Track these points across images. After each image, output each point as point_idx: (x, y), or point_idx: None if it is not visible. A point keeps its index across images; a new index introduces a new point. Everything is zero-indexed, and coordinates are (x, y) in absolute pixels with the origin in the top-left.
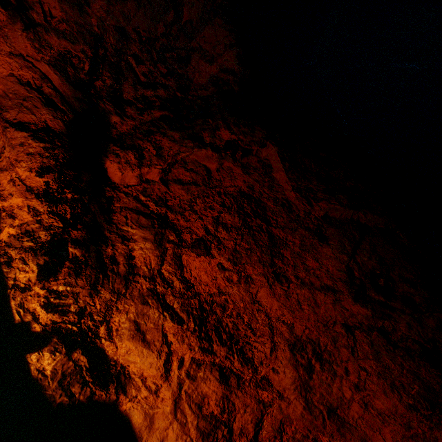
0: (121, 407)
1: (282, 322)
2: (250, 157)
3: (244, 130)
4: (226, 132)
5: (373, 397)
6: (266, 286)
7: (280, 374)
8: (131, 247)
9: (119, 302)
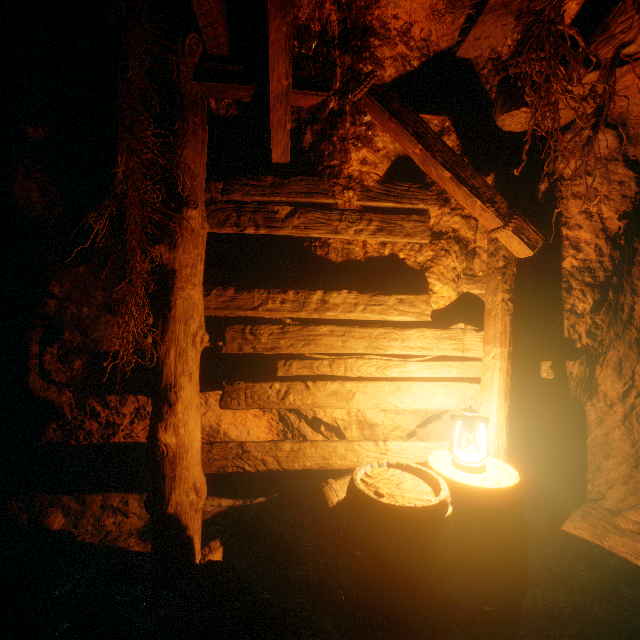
0: (585, 407)
1: None
2: None
3: None
4: None
5: None
6: None
7: None
8: (635, 301)
9: (615, 342)
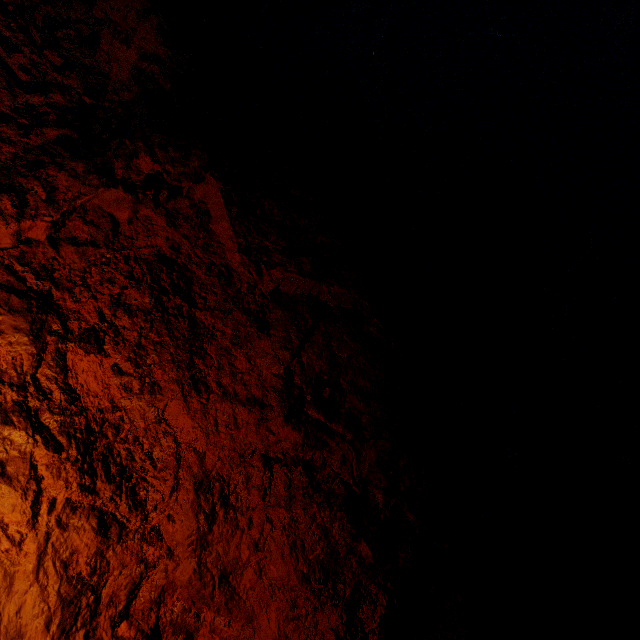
0: None
1: (194, 450)
2: (179, 200)
3: (174, 155)
4: (148, 160)
5: (270, 561)
6: (180, 397)
7: (176, 524)
8: None
9: None
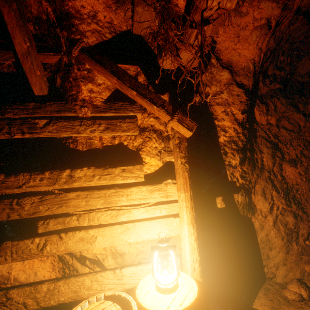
0: (252, 220)
1: None
2: None
3: None
4: None
5: None
6: None
7: None
8: (262, 156)
9: (258, 180)
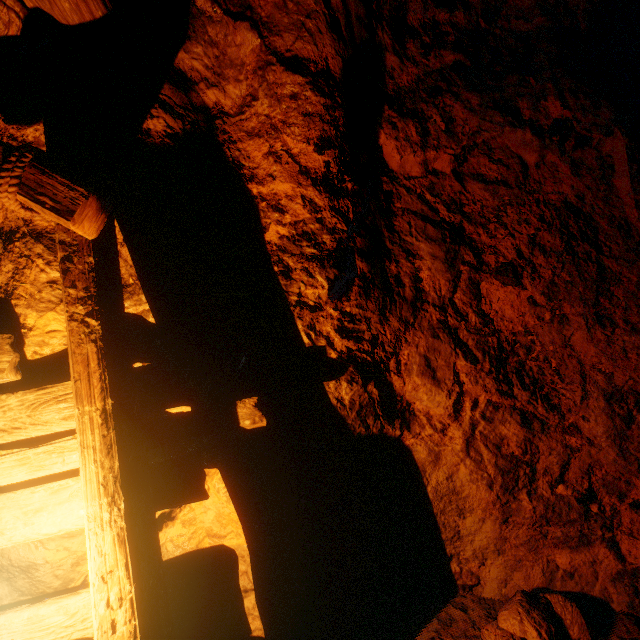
0: (405, 442)
1: (598, 370)
2: (586, 151)
3: (585, 103)
4: (557, 104)
5: None
6: (584, 329)
7: (590, 423)
8: (417, 266)
9: (407, 333)
